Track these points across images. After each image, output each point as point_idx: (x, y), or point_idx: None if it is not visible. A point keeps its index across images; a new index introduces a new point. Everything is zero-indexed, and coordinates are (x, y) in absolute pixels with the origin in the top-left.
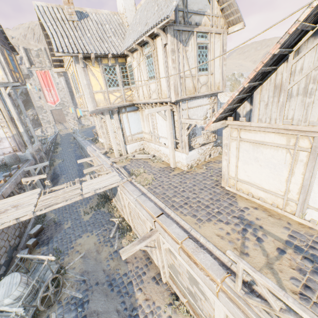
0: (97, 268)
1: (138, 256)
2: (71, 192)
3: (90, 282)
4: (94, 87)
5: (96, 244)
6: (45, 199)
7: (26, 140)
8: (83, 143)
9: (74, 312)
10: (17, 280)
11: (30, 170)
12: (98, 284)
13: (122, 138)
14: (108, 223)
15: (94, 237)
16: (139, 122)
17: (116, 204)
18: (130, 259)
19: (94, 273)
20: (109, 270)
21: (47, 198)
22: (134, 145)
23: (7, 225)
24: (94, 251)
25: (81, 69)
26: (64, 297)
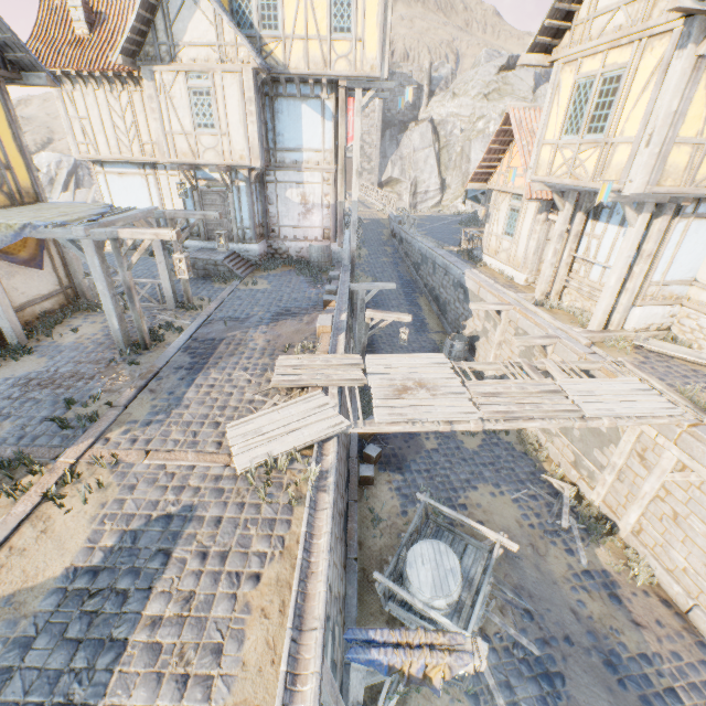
0: (552, 596)
1: (666, 622)
2: (544, 397)
3: (547, 625)
4: (684, 125)
5: (523, 525)
6: (490, 395)
7: (353, 221)
8: (444, 256)
9: (533, 686)
10: (452, 566)
11: (360, 291)
12: (573, 645)
13: (638, 285)
14: (533, 482)
15: (511, 505)
16: (702, 252)
17: (543, 439)
18: (642, 617)
19: (548, 604)
20: (587, 617)
21: (492, 394)
22: (655, 312)
23: (427, 429)
24: (525, 542)
25: (689, 63)
26: (491, 628)
